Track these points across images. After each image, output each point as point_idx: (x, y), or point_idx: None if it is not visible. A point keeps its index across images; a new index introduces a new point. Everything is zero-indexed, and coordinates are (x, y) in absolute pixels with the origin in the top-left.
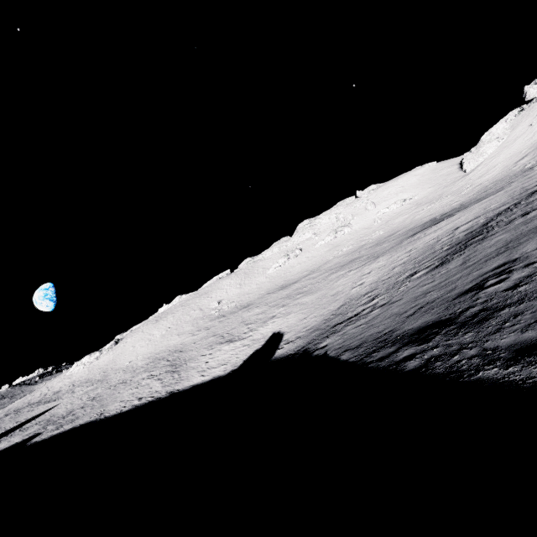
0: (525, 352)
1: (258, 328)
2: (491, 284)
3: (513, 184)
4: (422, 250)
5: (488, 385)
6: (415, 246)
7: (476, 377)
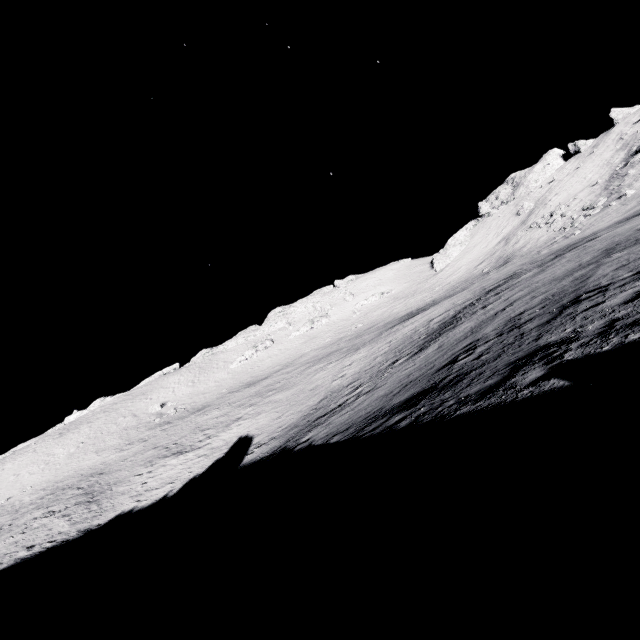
0: (487, 392)
1: (219, 433)
2: (462, 358)
3: (474, 284)
4: (402, 340)
5: (464, 416)
6: (395, 337)
7: (455, 415)
